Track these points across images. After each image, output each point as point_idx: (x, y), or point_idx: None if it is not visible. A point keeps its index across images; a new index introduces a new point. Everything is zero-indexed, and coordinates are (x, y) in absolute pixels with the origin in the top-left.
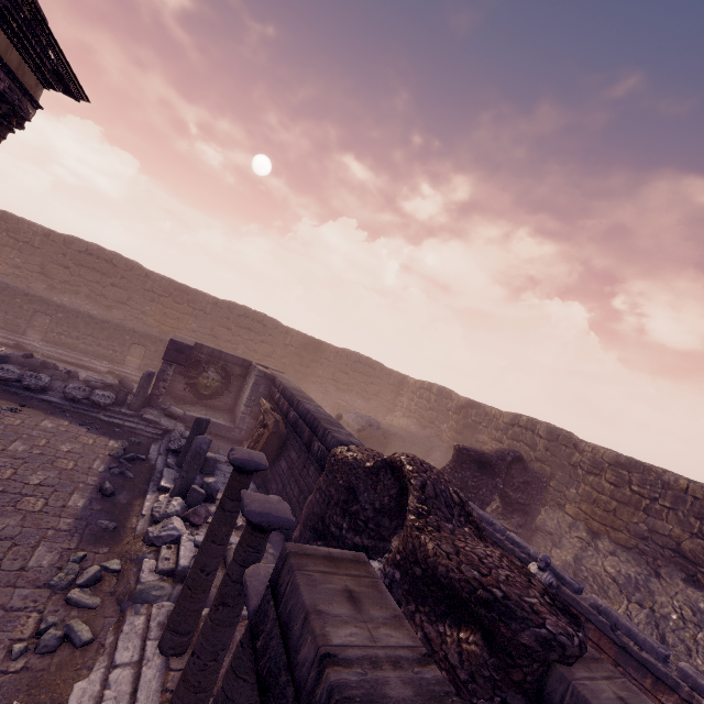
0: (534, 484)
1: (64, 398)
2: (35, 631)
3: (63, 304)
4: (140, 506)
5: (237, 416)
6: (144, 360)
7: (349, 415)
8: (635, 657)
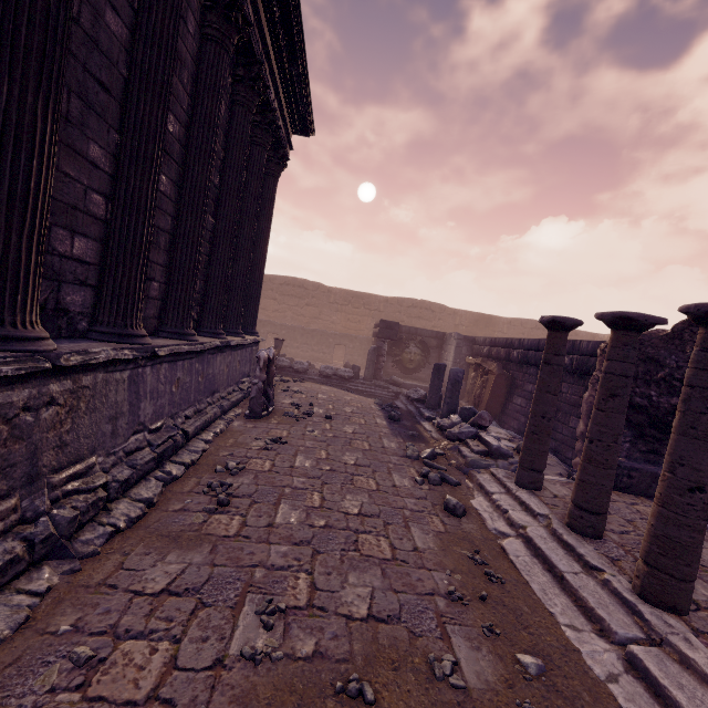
0: None
1: (320, 376)
2: (420, 475)
3: (283, 323)
4: (421, 428)
5: (445, 380)
6: (346, 356)
7: None
8: None
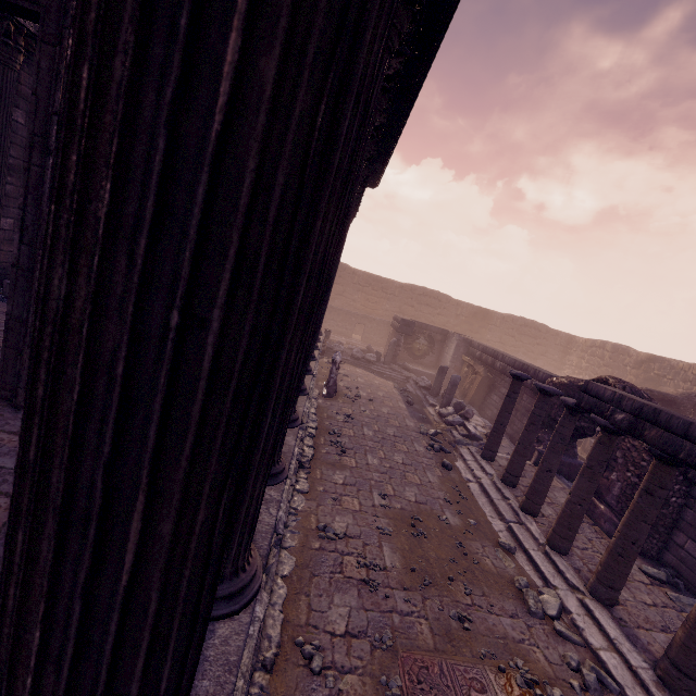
0: None
1: (352, 358)
2: (428, 445)
3: None
4: (427, 412)
5: None
6: (364, 334)
7: None
8: None
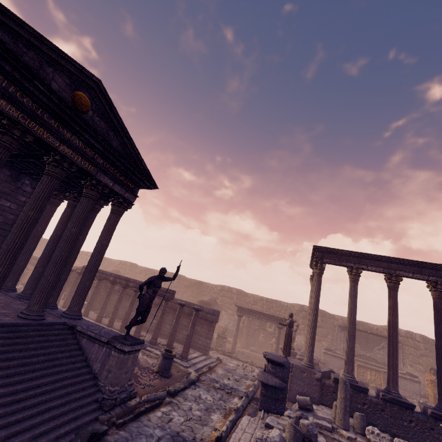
0: None
1: None
2: None
3: None
4: None
5: None
6: None
7: None
8: None
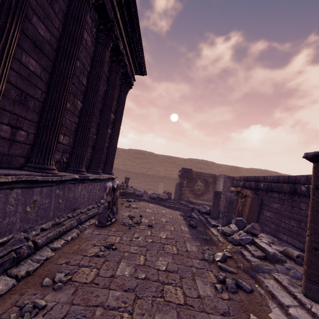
0: None
1: (150, 198)
2: (218, 280)
3: (133, 171)
4: (210, 232)
5: None
6: (165, 188)
7: None
8: None
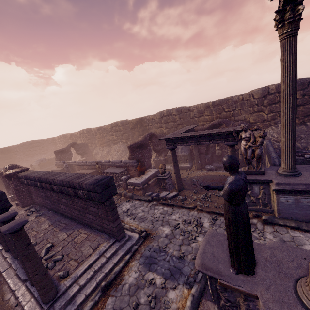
0: (82, 147)
1: None
2: None
3: None
4: None
5: None
6: None
7: (34, 163)
8: (81, 165)
